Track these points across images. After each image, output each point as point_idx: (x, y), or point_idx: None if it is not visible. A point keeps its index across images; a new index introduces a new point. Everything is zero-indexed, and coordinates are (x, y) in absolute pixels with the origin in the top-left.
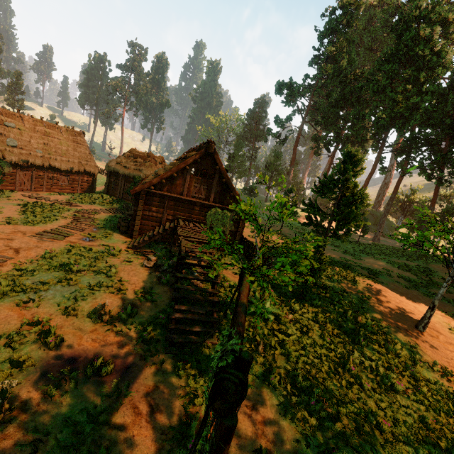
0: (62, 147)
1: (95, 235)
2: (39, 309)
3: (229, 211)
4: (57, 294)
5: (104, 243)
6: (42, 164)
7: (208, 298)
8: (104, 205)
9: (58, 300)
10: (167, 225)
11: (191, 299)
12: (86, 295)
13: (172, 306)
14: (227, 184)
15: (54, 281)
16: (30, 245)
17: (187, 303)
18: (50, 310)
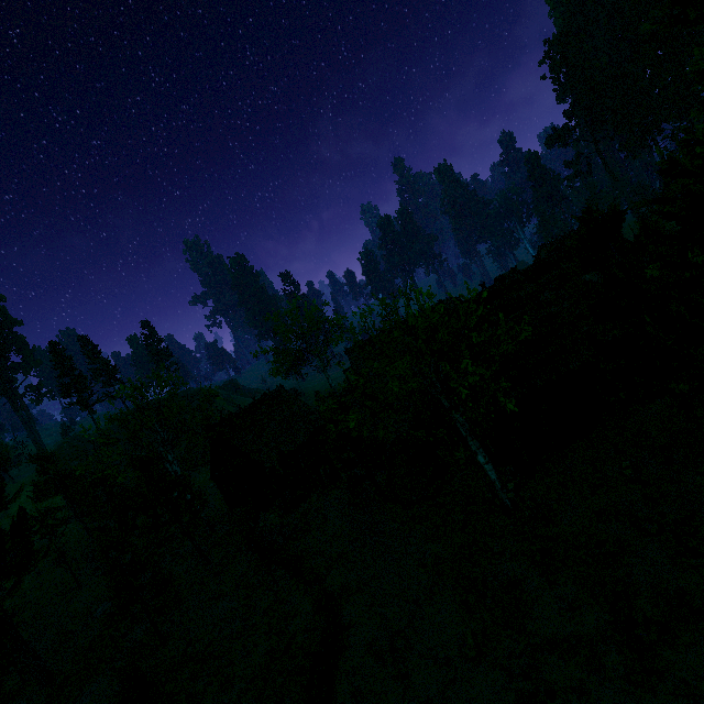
0: None
1: None
2: None
3: None
4: None
5: None
6: None
7: None
8: None
9: None
10: None
11: None
12: None
13: None
14: None
15: None
16: None
17: None
18: None
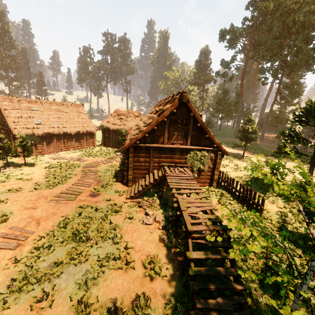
0: (70, 117)
1: (99, 189)
2: (52, 310)
3: (206, 151)
4: (69, 280)
5: (107, 196)
6: (58, 133)
7: (232, 284)
8: (103, 156)
9: (70, 289)
10: (156, 174)
11: (212, 290)
12: (96, 277)
13: (184, 284)
14: (202, 127)
15: (67, 260)
16: (48, 213)
17: (200, 279)
18: (62, 309)
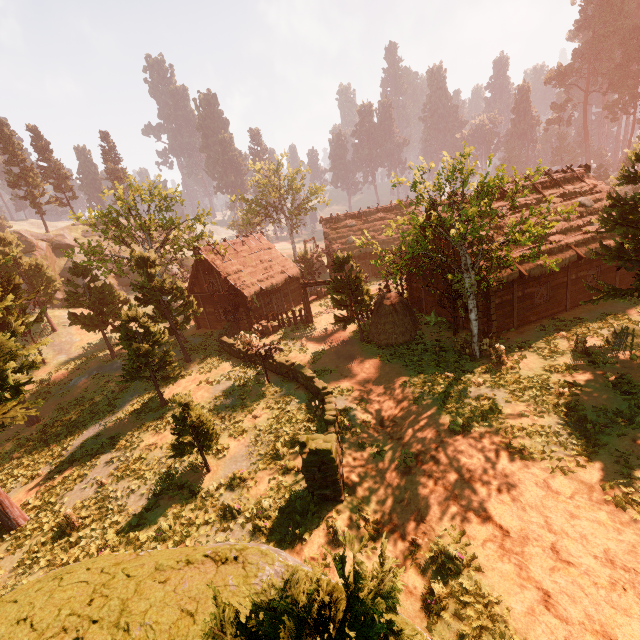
0: None
1: None
2: None
3: None
4: None
5: None
6: None
7: None
8: None
9: None
10: None
11: None
12: None
13: None
14: None
15: None
16: None
17: None
18: None
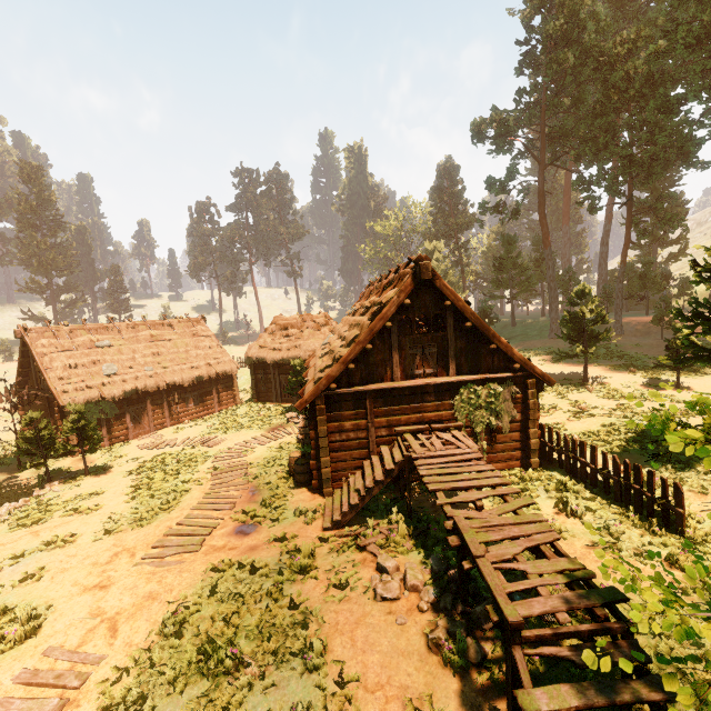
0: (179, 349)
1: (255, 513)
2: None
3: (497, 383)
4: None
5: (276, 530)
6: (156, 387)
7: None
8: (258, 426)
9: None
10: (387, 458)
11: None
12: None
13: None
14: (476, 329)
15: None
16: (137, 598)
17: None
18: None
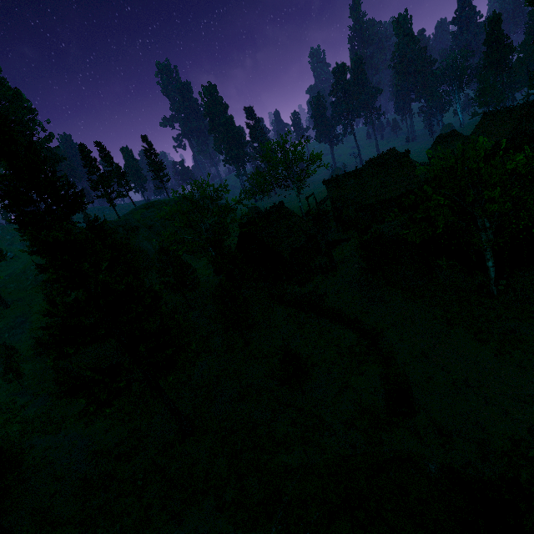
0: None
1: None
2: None
3: None
4: None
5: None
6: None
7: None
8: None
9: None
10: None
11: None
12: None
13: None
14: None
15: None
16: None
17: None
18: None
